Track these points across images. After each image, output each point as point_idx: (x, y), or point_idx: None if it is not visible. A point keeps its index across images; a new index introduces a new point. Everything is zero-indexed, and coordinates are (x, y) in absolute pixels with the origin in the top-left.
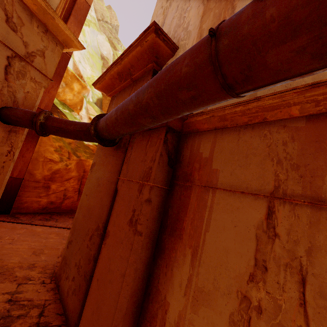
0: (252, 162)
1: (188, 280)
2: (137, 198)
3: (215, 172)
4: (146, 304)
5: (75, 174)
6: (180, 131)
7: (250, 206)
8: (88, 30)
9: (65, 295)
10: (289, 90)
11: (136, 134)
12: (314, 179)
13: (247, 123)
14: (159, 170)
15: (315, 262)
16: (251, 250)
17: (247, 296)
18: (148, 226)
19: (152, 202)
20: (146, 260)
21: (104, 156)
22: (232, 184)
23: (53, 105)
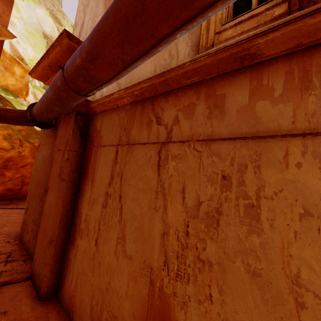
0: (114, 129)
1: (90, 197)
2: (62, 160)
3: (102, 137)
4: (73, 219)
5: (31, 161)
6: (87, 114)
7: (111, 152)
8: (22, 4)
9: (27, 243)
10: (121, 90)
11: (62, 117)
12: (129, 134)
13: (113, 108)
14: (73, 140)
15: (125, 169)
16: (110, 172)
17: (108, 192)
18: (70, 175)
19: (70, 160)
20: (71, 195)
21: (46, 137)
22: (107, 142)
23: None
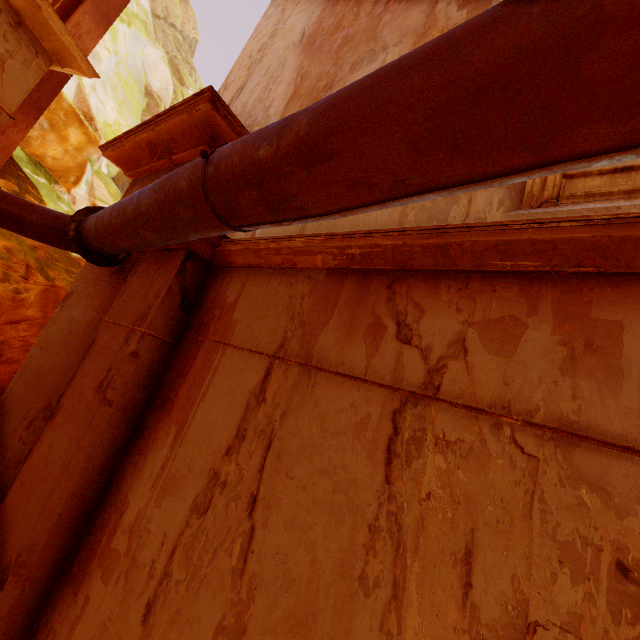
0: (271, 315)
1: (163, 466)
2: (120, 351)
3: (233, 324)
4: (98, 511)
5: (34, 315)
6: (210, 261)
7: (253, 368)
8: (125, 32)
9: None
10: (314, 235)
11: (148, 253)
12: (311, 339)
13: (280, 266)
14: (161, 312)
15: (284, 425)
16: (238, 419)
17: (218, 472)
18: (127, 393)
19: (139, 357)
20: (112, 445)
21: (94, 281)
22: (245, 340)
23: (11, 161)
